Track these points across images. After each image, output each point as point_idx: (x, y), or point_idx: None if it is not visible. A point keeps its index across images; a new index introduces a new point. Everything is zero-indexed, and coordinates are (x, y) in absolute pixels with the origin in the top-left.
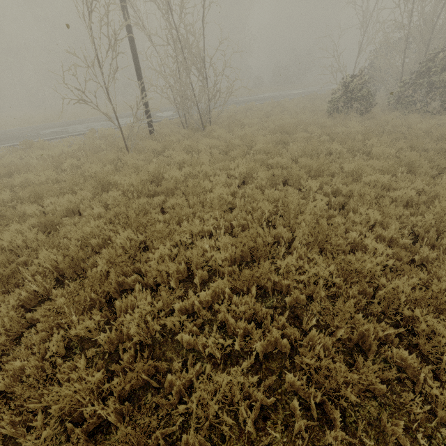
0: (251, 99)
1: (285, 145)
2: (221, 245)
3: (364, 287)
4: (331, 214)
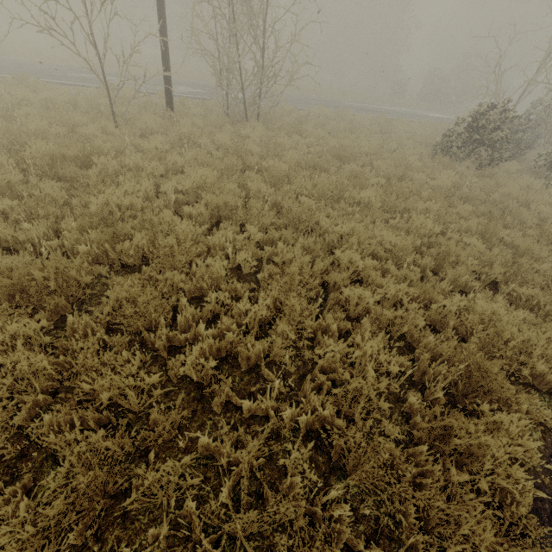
0: (365, 107)
1: (319, 175)
2: (1, 270)
3: (92, 416)
4: (235, 285)
